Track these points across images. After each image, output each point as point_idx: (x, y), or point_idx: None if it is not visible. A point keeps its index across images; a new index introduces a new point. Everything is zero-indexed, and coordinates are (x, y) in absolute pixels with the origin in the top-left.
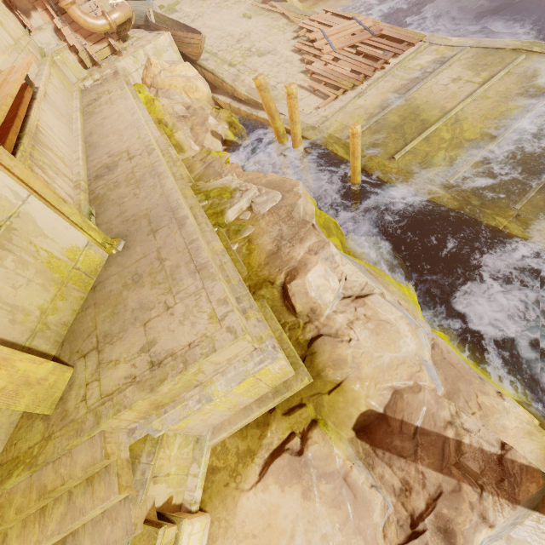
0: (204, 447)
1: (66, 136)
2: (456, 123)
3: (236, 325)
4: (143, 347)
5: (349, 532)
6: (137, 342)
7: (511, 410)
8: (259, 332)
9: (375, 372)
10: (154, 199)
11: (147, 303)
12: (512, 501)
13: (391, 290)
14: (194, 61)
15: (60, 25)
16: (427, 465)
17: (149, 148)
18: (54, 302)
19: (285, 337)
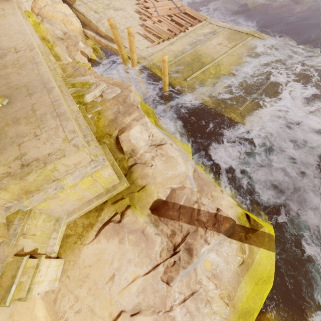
0: (62, 223)
1: None
2: (217, 66)
3: (79, 143)
4: (17, 157)
5: (142, 256)
6: (13, 155)
7: (225, 198)
8: (95, 152)
9: (163, 180)
10: (32, 76)
11: (22, 133)
12: (218, 232)
13: (177, 144)
14: (71, 5)
15: None
16: (183, 222)
17: (31, 47)
18: None
19: (116, 163)
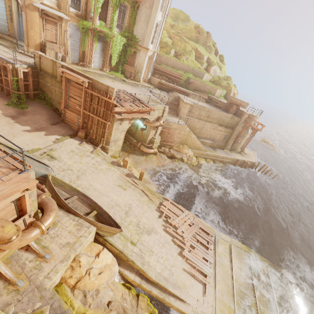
0: None
1: None
2: (262, 310)
3: None
4: None
5: None
6: None
7: None
8: None
9: None
10: None
11: None
12: None
13: None
14: (99, 234)
15: None
16: None
17: None
18: None
19: None
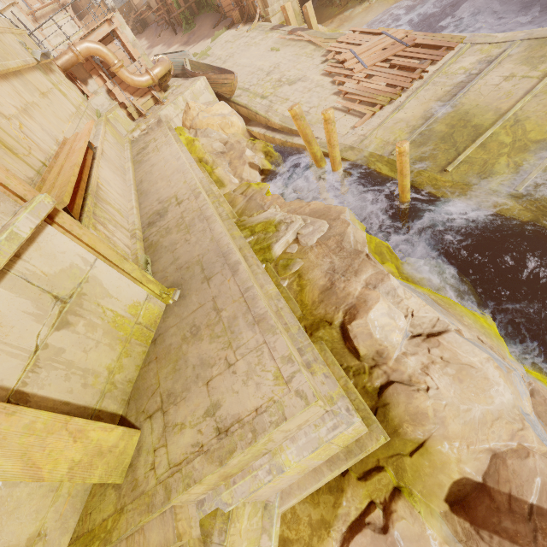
0: (274, 515)
1: (121, 187)
2: (516, 125)
3: (305, 389)
4: (208, 410)
5: None
6: (201, 404)
7: None
8: (328, 391)
9: (465, 430)
10: (205, 244)
11: (208, 359)
12: None
13: (466, 324)
14: (228, 99)
15: (111, 86)
16: None
17: (195, 192)
18: (120, 360)
19: (351, 386)
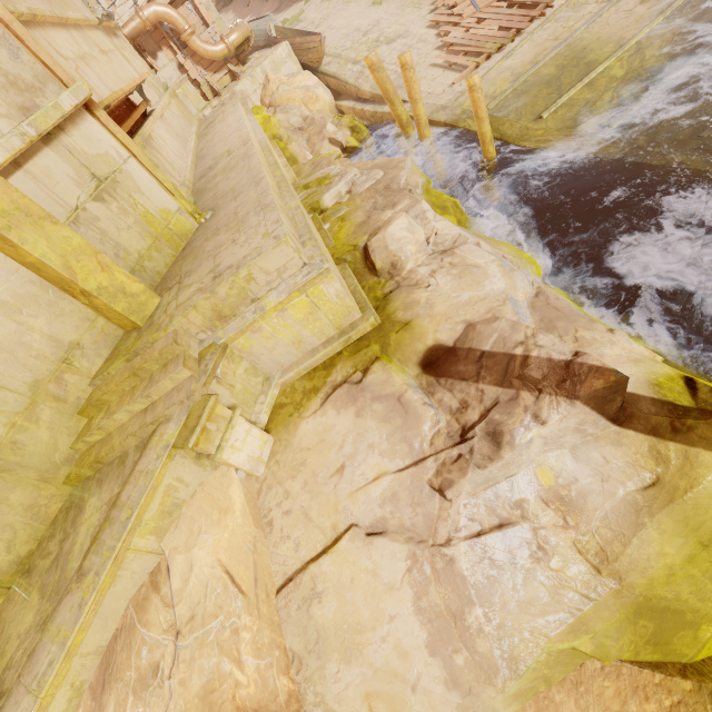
0: (273, 383)
1: (179, 151)
2: (635, 54)
3: (281, 233)
4: (211, 270)
5: (395, 441)
6: (207, 269)
7: (620, 343)
8: (311, 253)
9: (449, 309)
10: (241, 176)
11: (220, 244)
12: (571, 397)
13: (498, 248)
14: (316, 70)
15: (182, 60)
16: (488, 383)
17: (246, 141)
18: (150, 252)
19: (359, 289)
